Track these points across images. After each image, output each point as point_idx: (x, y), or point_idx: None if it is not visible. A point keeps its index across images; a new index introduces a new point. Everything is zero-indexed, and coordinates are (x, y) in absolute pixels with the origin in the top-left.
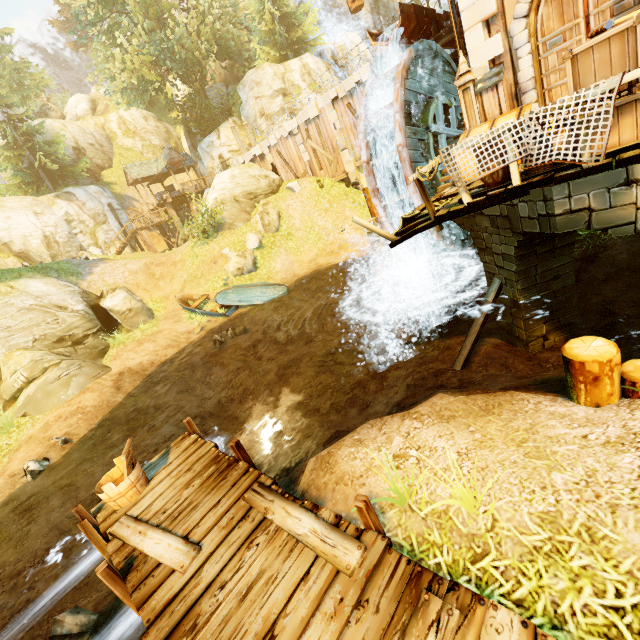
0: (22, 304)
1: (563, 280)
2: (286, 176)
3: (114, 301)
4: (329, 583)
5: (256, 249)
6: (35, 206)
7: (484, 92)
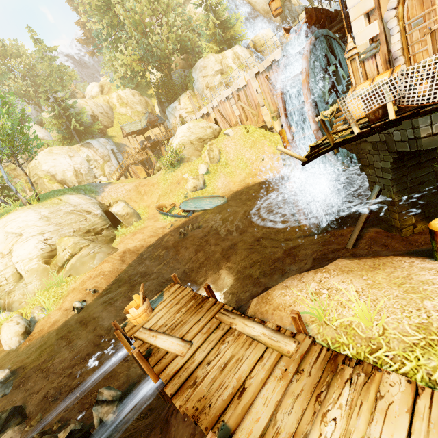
0: (66, 210)
1: (427, 184)
2: (223, 126)
3: (117, 208)
4: (277, 361)
5: (205, 174)
6: (69, 152)
7: (366, 60)
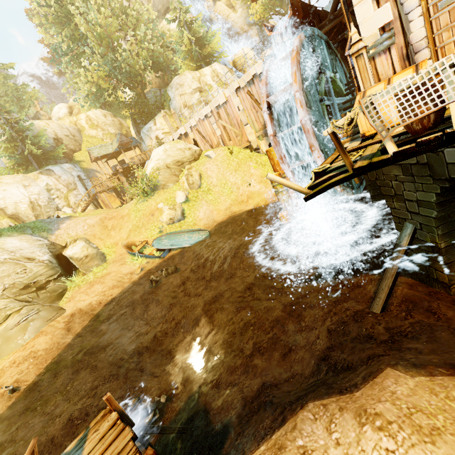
0: None
1: None
2: (204, 147)
3: (74, 250)
4: None
5: (184, 202)
6: (24, 181)
7: (377, 56)
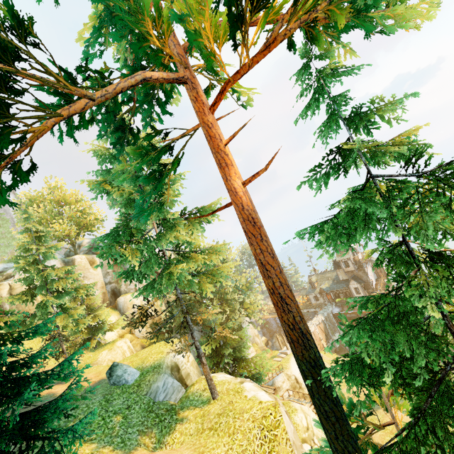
0: None
1: None
2: None
3: None
4: None
5: None
6: None
7: None
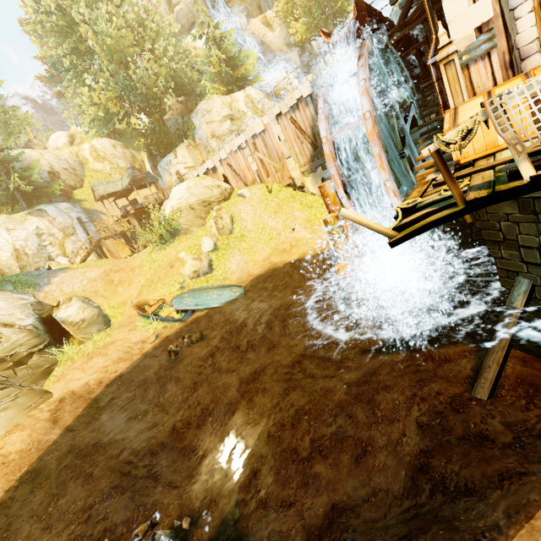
0: None
1: None
2: (236, 185)
3: (68, 311)
4: None
5: (211, 251)
6: (8, 223)
7: (472, 63)
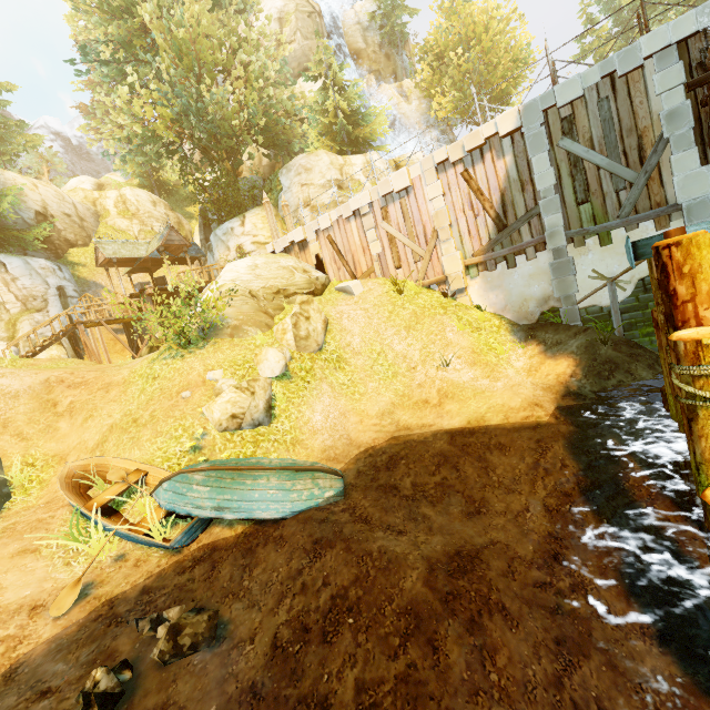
0: None
1: None
2: (336, 274)
3: None
4: None
5: (276, 378)
6: None
7: None
